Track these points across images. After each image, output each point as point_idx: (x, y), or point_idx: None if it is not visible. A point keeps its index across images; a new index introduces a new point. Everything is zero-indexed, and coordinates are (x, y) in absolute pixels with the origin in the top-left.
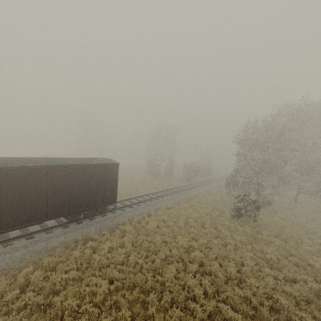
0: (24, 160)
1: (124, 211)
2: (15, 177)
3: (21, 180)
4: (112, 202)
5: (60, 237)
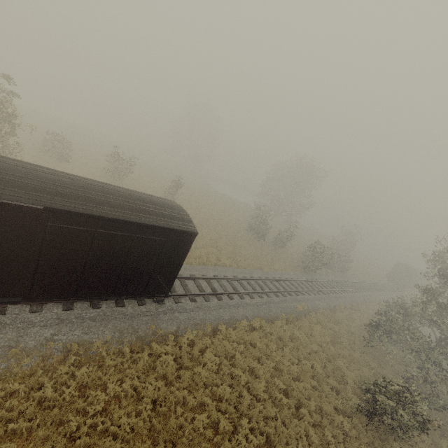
0: (14, 180)
1: (177, 306)
2: None
3: None
4: (161, 292)
5: (48, 329)
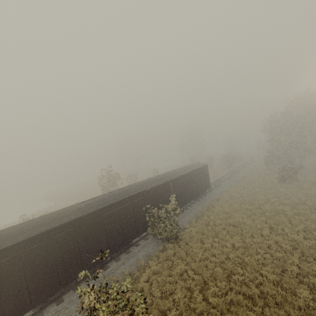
0: (178, 171)
1: (213, 192)
2: (183, 179)
3: (184, 180)
4: (209, 187)
5: (199, 207)
